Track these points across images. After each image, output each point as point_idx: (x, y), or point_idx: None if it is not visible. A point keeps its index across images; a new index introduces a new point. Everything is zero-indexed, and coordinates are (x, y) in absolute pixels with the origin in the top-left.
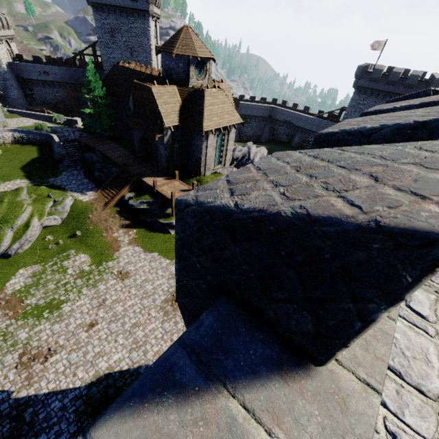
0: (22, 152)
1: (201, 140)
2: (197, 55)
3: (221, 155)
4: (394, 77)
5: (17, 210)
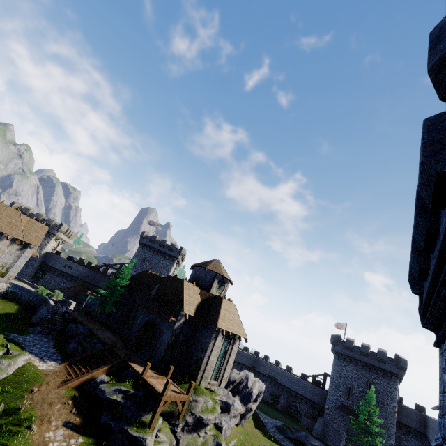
0: (1, 304)
1: (210, 338)
2: (223, 274)
3: (221, 367)
4: (365, 349)
5: None
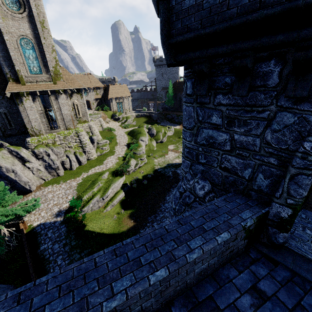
0: (140, 120)
1: None
2: None
3: None
4: None
5: (160, 128)
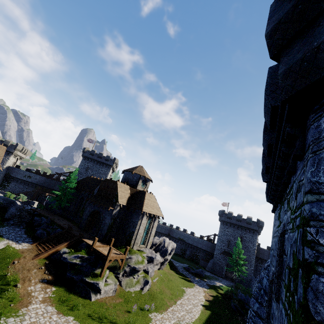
0: None
1: (138, 218)
2: (145, 176)
3: (146, 236)
4: (239, 217)
5: None
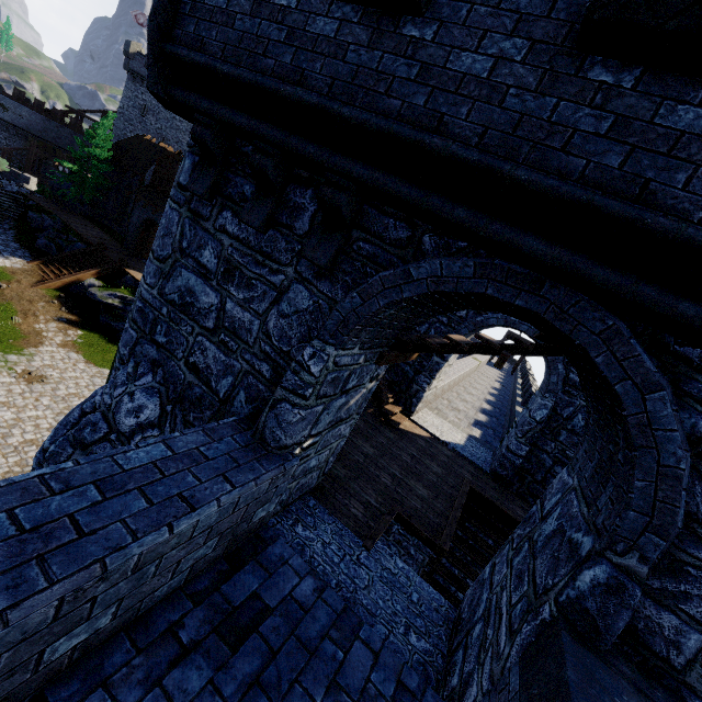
0: None
1: None
2: None
3: None
4: None
5: None
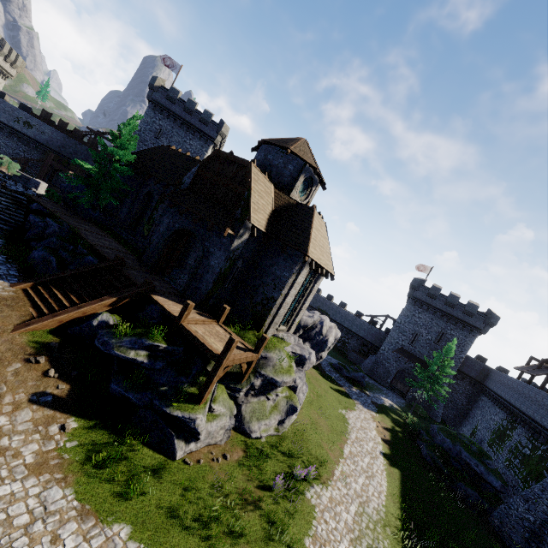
0: None
1: (290, 270)
2: (317, 167)
3: (294, 310)
4: (453, 299)
5: None
